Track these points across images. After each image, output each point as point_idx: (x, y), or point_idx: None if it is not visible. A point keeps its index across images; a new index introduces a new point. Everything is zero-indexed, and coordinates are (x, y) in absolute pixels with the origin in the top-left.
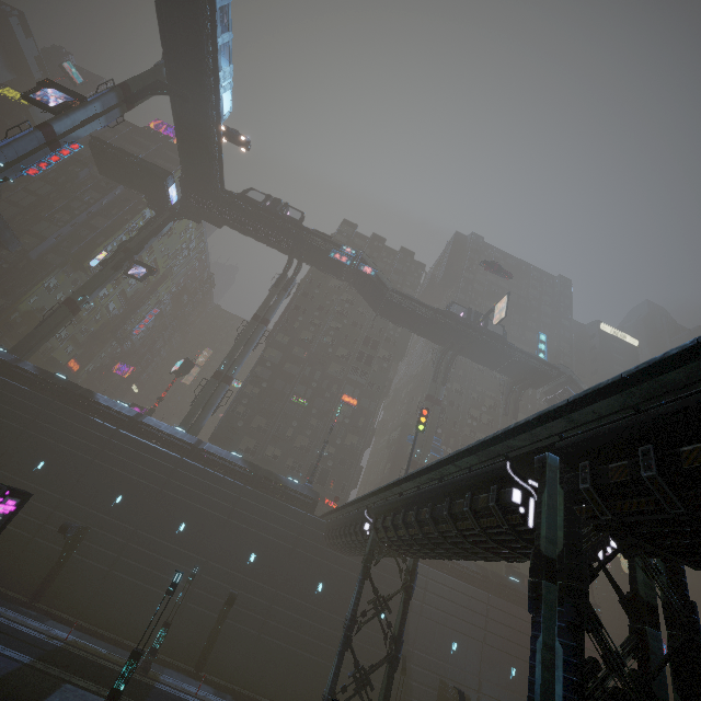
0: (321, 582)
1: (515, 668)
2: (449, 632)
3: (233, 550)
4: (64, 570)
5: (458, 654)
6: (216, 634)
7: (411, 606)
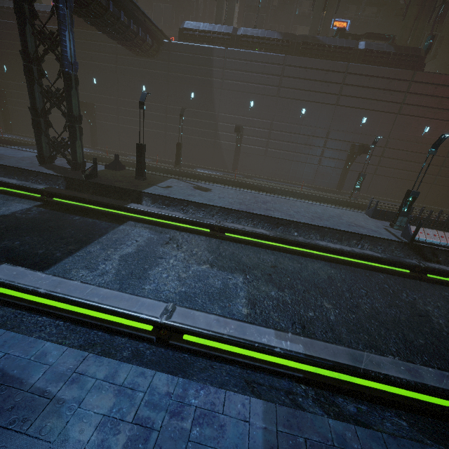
0: (144, 85)
1: (305, 109)
2: (247, 96)
3: (82, 80)
4: (12, 116)
5: (255, 109)
6: (94, 129)
7: (212, 84)
